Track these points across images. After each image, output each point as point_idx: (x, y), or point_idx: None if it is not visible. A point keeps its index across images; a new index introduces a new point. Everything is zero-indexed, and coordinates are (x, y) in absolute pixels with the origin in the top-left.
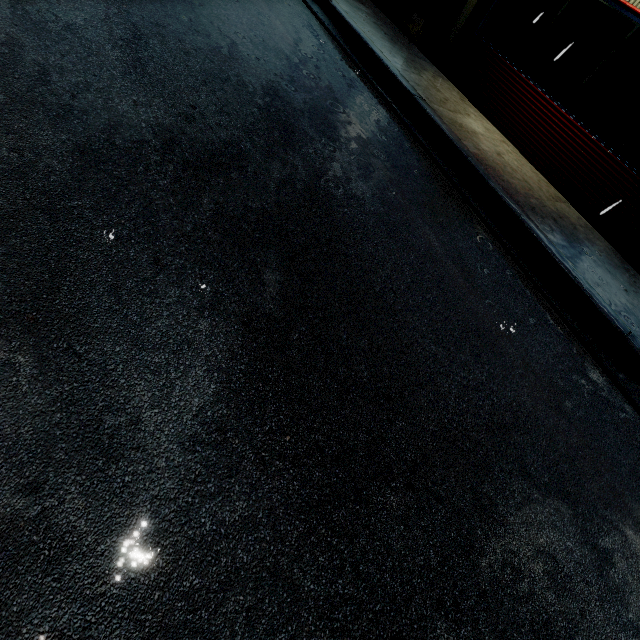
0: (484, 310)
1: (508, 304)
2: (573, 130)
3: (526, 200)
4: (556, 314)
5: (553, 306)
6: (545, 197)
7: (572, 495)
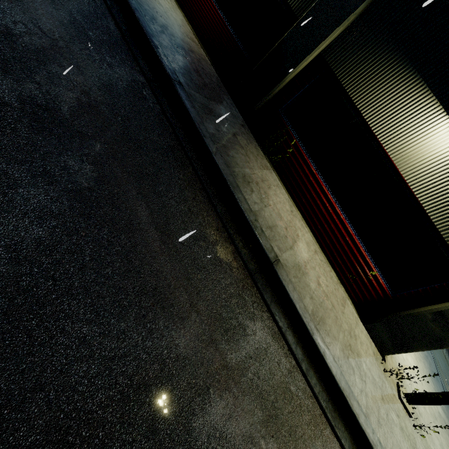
0: (41, 3)
1: (80, 23)
2: (210, 4)
3: (152, 12)
4: (134, 60)
5: (133, 55)
6: (178, 29)
7: (36, 80)
